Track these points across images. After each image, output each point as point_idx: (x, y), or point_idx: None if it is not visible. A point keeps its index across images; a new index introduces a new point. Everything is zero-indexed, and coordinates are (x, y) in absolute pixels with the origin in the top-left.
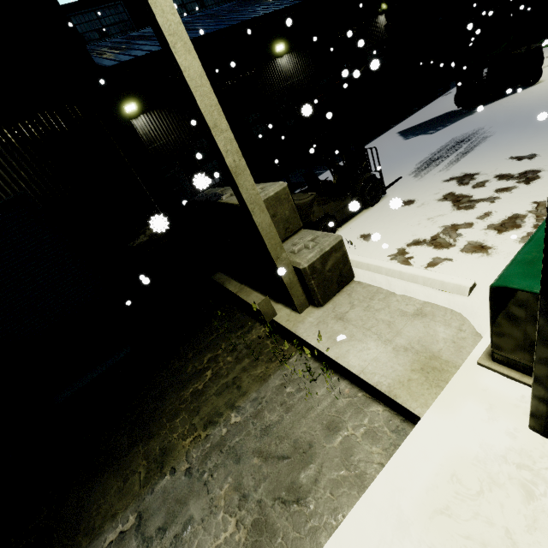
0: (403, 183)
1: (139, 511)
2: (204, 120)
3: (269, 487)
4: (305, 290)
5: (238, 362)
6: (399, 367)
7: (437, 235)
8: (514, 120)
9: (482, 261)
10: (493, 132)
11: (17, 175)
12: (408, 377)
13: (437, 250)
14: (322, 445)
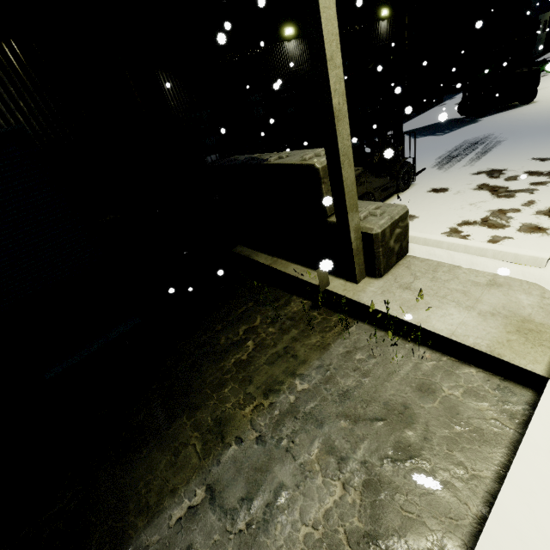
0: (429, 174)
1: (208, 484)
2: (321, 49)
3: (370, 449)
4: (366, 259)
5: (284, 333)
6: (492, 330)
7: (487, 218)
8: (522, 129)
9: (545, 239)
10: (505, 137)
11: (14, 104)
12: (506, 338)
13: (493, 230)
14: (419, 406)
